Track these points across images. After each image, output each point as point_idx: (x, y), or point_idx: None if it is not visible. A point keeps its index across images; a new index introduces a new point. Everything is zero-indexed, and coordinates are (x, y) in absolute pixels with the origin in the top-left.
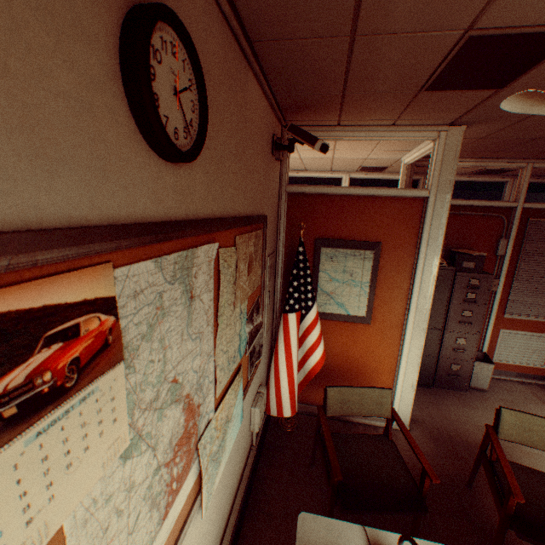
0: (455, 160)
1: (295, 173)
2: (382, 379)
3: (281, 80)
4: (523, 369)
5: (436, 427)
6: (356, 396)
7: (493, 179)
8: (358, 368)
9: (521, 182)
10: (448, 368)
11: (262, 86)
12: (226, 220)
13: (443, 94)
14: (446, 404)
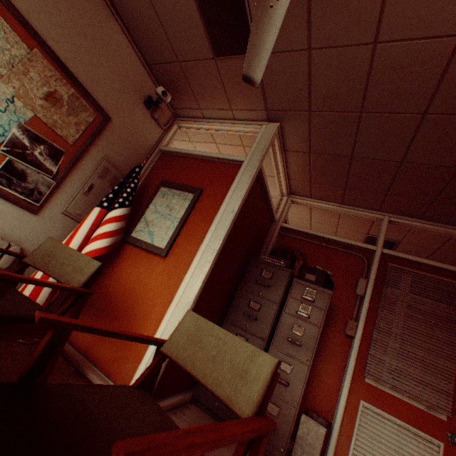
0: (268, 140)
1: None
2: (148, 329)
3: (143, 45)
4: None
5: None
6: (66, 254)
7: None
8: (133, 307)
9: (380, 230)
10: None
11: (132, 45)
12: (23, 17)
13: (230, 65)
14: (231, 451)
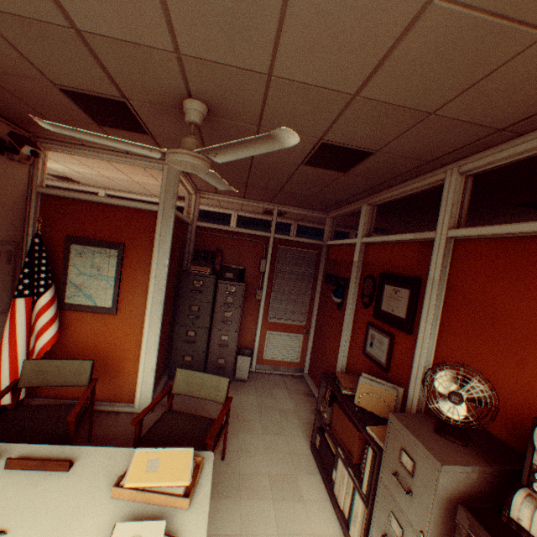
0: (176, 186)
1: (124, 193)
2: (130, 366)
3: None
4: (285, 363)
5: (180, 408)
6: (56, 367)
7: (282, 220)
8: (108, 357)
9: (273, 219)
10: (217, 362)
11: None
12: None
13: (120, 132)
14: None
